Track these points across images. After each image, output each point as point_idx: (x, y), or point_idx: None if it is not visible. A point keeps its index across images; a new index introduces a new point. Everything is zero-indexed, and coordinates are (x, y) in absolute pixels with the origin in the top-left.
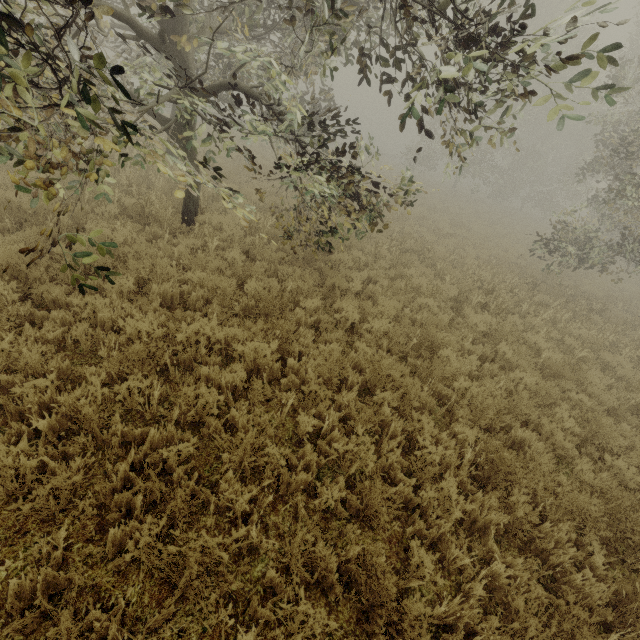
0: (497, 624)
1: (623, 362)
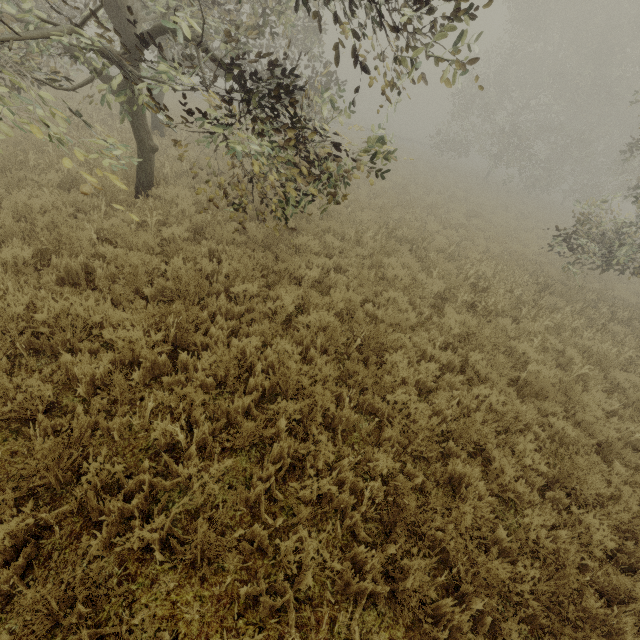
0: None
1: (638, 384)
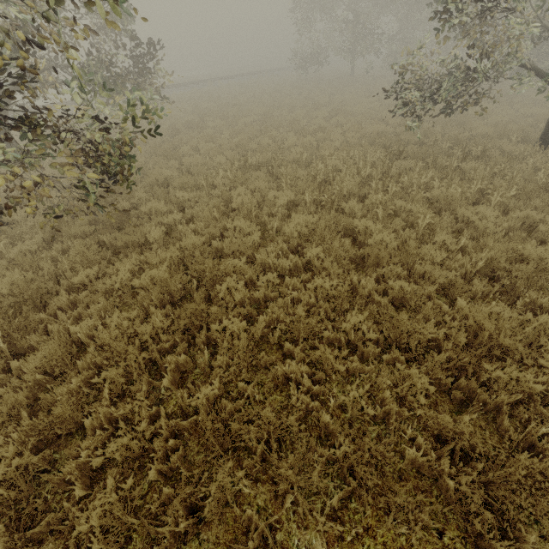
0: None
1: (486, 213)
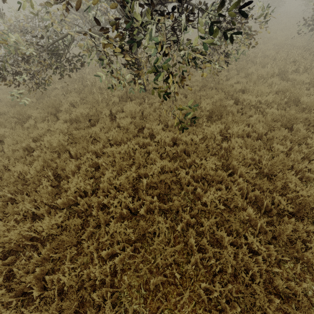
0: None
1: None
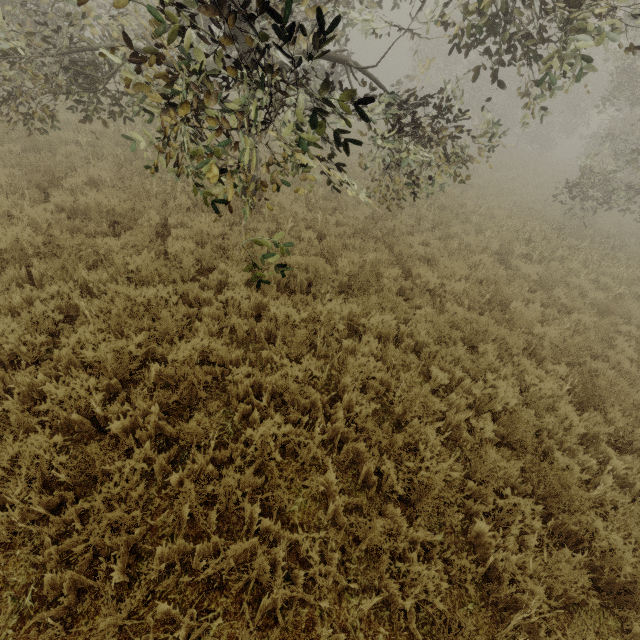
0: (628, 499)
1: None
